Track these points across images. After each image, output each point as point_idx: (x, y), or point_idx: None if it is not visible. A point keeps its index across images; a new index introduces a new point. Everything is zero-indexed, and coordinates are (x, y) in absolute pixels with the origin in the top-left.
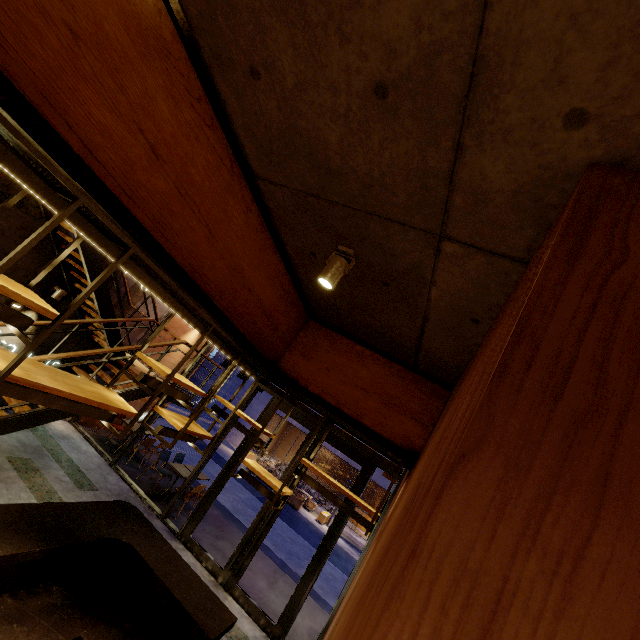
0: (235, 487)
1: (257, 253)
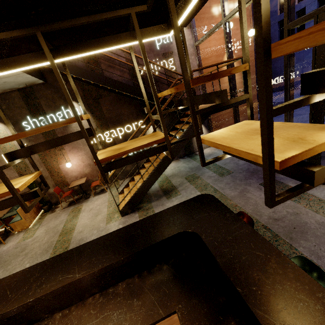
0: None
1: None
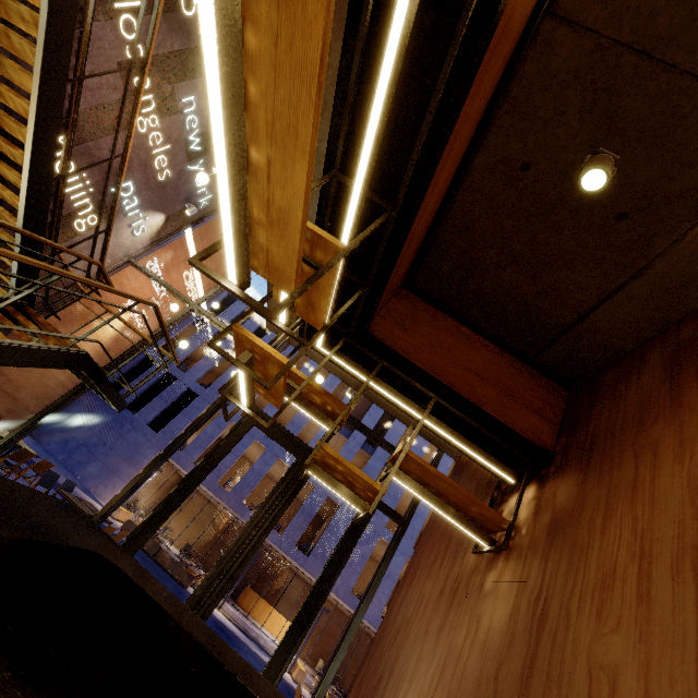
0: None
1: (465, 137)
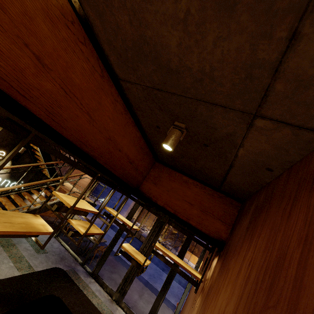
0: (121, 241)
1: (123, 127)
